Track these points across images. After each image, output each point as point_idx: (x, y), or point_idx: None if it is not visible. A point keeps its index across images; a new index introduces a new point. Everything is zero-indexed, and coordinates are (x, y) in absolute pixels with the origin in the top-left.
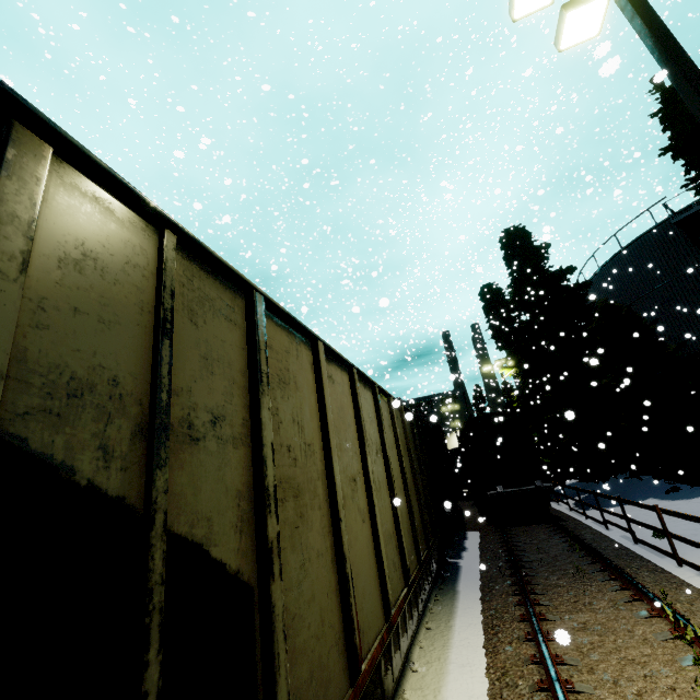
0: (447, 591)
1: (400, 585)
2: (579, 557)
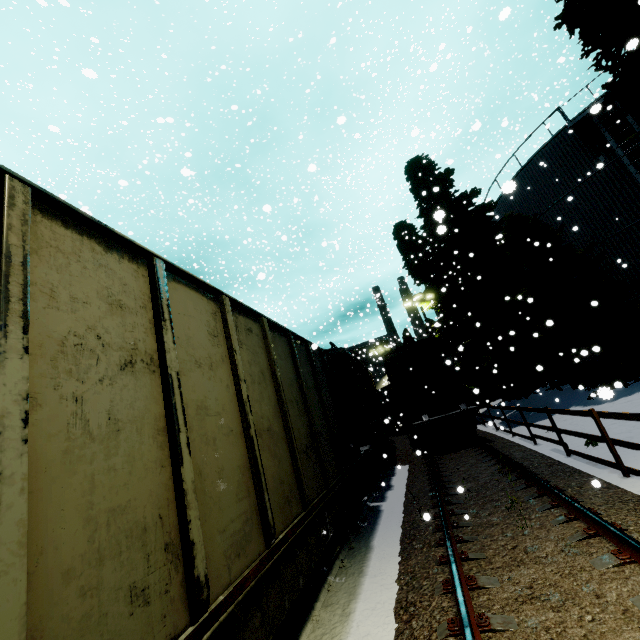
0: (359, 550)
1: (163, 633)
2: (511, 481)
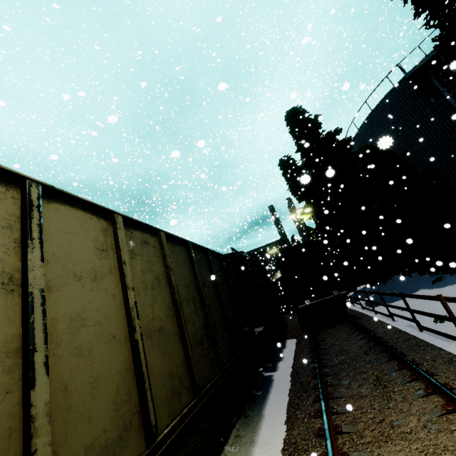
0: (253, 418)
1: None
2: (375, 354)
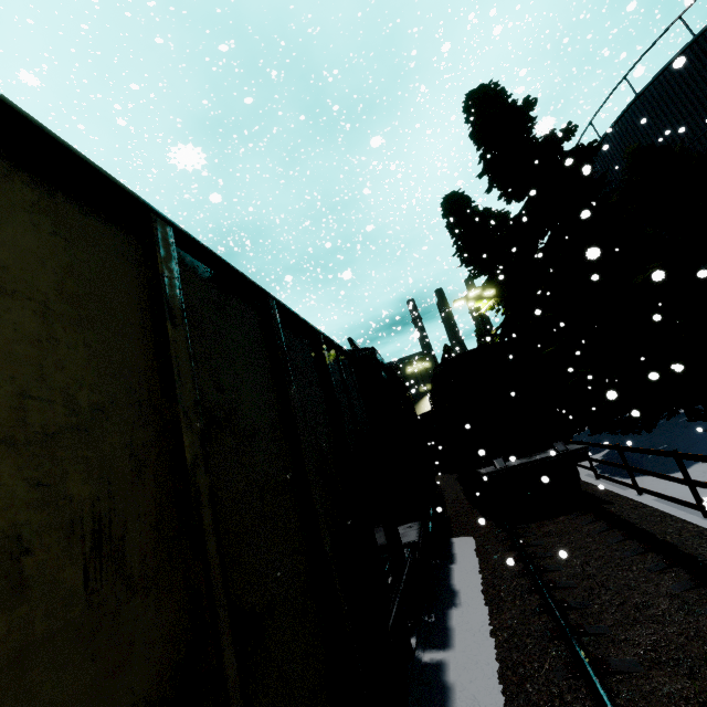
0: None
1: None
2: None
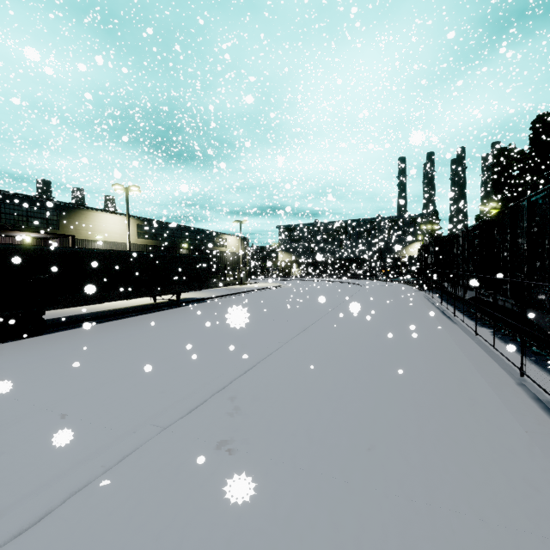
0: None
1: None
2: None
